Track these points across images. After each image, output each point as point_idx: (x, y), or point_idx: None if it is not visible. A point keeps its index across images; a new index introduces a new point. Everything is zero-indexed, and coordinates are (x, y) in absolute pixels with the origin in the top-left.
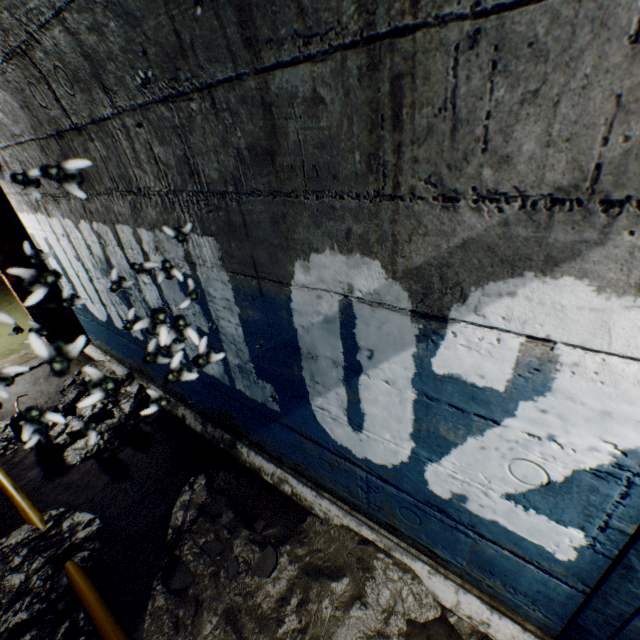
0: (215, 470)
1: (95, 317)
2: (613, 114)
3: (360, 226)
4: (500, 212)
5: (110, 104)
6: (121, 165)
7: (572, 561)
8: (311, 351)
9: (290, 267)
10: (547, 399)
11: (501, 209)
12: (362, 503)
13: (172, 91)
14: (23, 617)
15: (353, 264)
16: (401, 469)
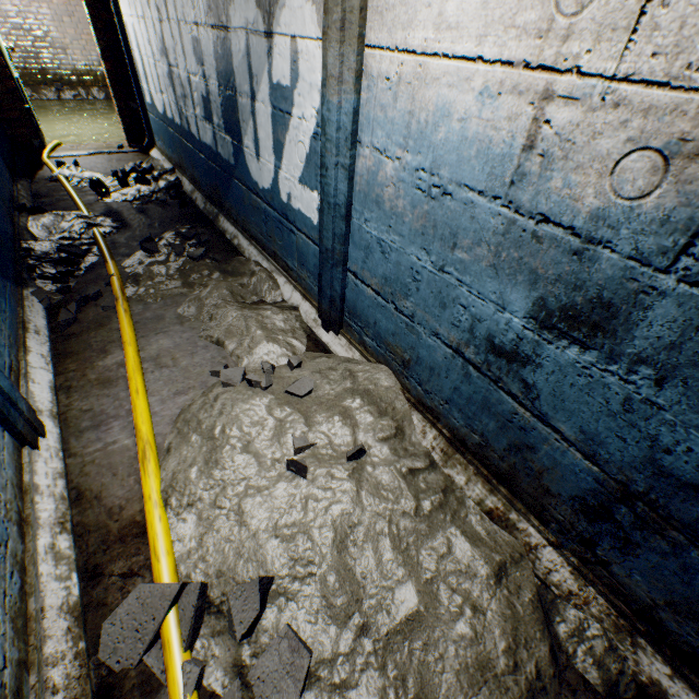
0: (200, 228)
1: (158, 112)
2: None
3: None
4: None
5: None
6: None
7: (318, 223)
8: (241, 91)
9: (230, 13)
10: (300, 85)
11: None
12: (266, 240)
13: None
14: (66, 235)
15: (247, 1)
16: (273, 188)
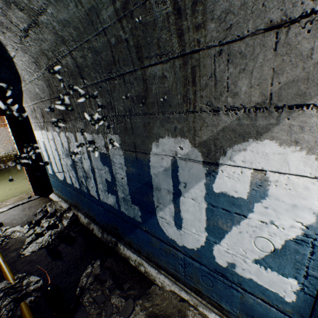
0: (105, 257)
1: (58, 178)
2: (272, 75)
3: (180, 125)
4: (236, 114)
5: (83, 83)
6: (83, 107)
7: (294, 302)
8: (158, 186)
9: (150, 145)
10: (267, 201)
11: (236, 113)
12: (181, 275)
13: (108, 77)
14: None
15: (177, 142)
16: (201, 250)
